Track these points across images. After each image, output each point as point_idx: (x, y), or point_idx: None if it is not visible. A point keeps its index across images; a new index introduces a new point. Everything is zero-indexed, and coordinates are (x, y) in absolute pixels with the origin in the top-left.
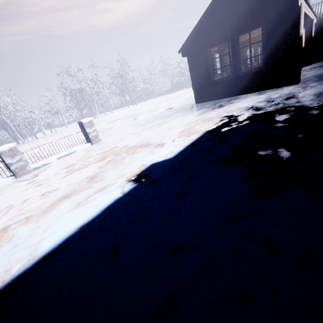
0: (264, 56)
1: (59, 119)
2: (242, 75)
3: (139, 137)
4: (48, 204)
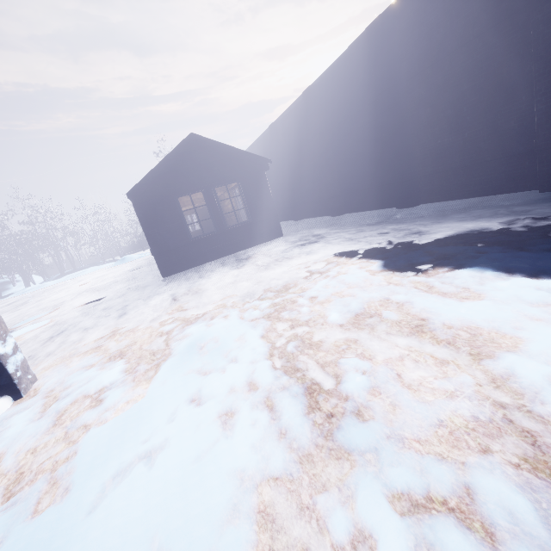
0: (248, 209)
1: None
2: (230, 229)
3: (204, 306)
4: (432, 352)
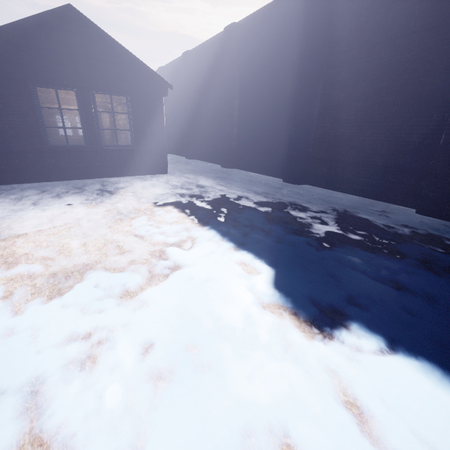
0: (134, 133)
1: None
2: (105, 149)
3: None
4: None
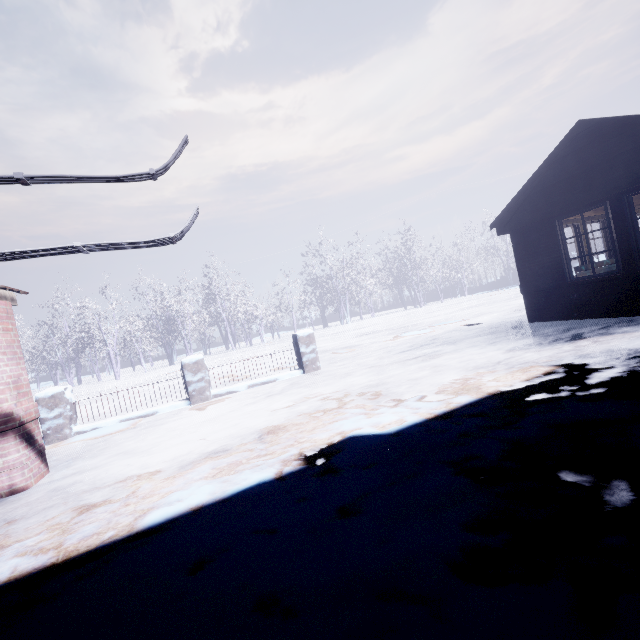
0: None
1: (291, 319)
2: None
3: (377, 375)
4: (193, 456)
